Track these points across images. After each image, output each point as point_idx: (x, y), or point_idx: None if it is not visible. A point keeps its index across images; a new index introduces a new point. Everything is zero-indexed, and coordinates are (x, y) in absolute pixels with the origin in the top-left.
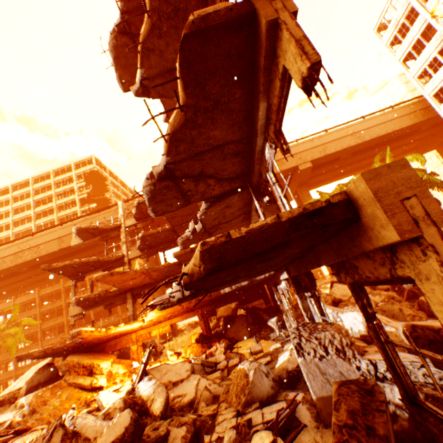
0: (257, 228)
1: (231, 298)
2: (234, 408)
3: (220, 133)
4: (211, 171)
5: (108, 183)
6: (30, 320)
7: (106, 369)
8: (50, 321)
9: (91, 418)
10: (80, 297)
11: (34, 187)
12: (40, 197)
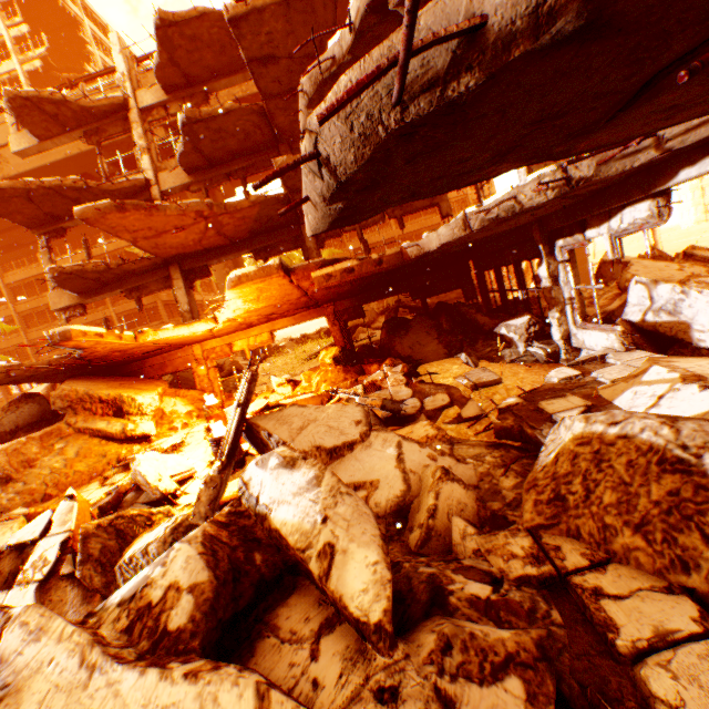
0: None
1: (397, 286)
2: (657, 579)
3: None
4: None
5: (86, 37)
6: None
7: (151, 407)
8: (41, 328)
9: (60, 641)
10: (62, 270)
11: None
12: None
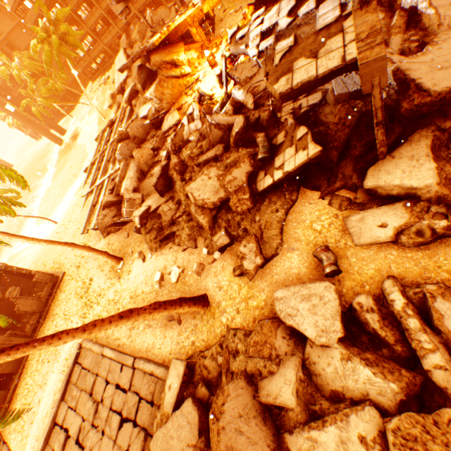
0: (305, 83)
1: None
2: None
3: None
4: None
5: None
6: (62, 12)
7: (185, 61)
8: None
9: (220, 117)
10: None
11: None
12: None
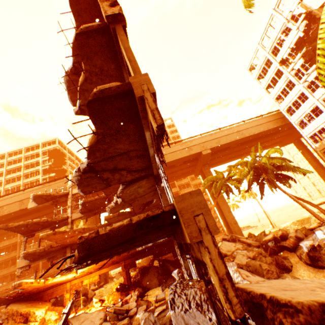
0: (117, 227)
1: (148, 252)
2: None
3: (124, 146)
4: (122, 166)
5: (66, 158)
6: None
7: (40, 316)
8: (3, 270)
9: None
10: (28, 252)
11: (8, 159)
12: (11, 167)
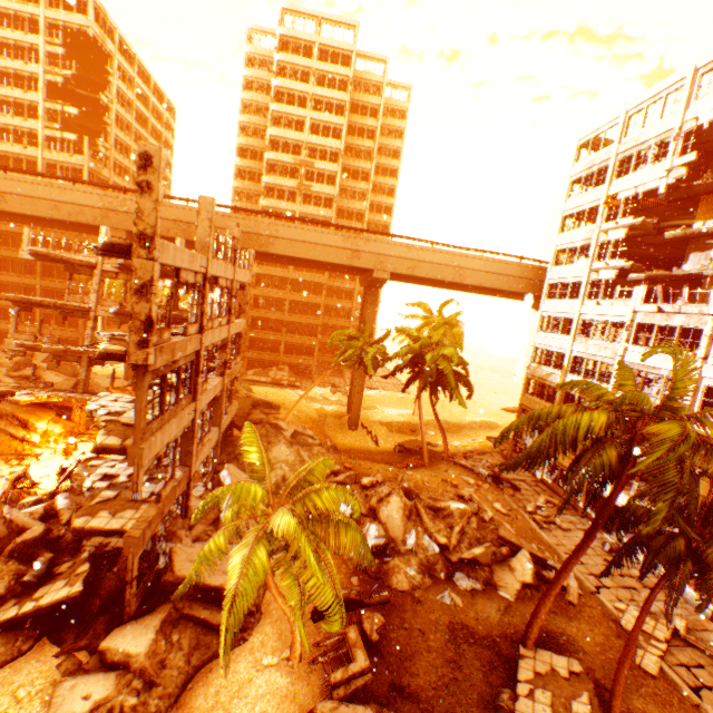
0: (95, 529)
1: None
2: None
3: None
4: None
5: (112, 68)
6: None
7: (43, 430)
8: None
9: (22, 514)
10: (24, 345)
11: None
12: None
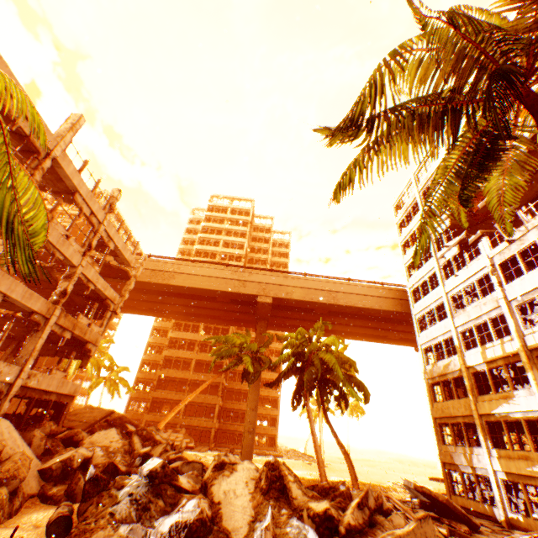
0: None
1: None
2: None
3: None
4: None
5: None
6: None
7: None
8: None
9: None
10: None
11: None
12: None
